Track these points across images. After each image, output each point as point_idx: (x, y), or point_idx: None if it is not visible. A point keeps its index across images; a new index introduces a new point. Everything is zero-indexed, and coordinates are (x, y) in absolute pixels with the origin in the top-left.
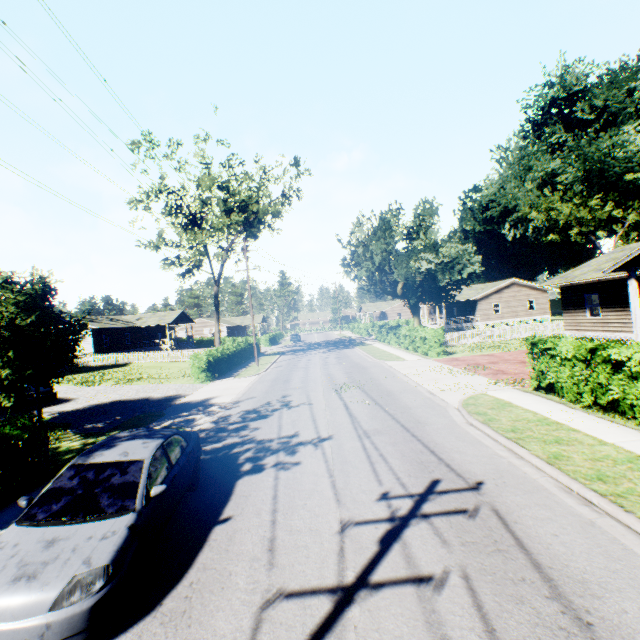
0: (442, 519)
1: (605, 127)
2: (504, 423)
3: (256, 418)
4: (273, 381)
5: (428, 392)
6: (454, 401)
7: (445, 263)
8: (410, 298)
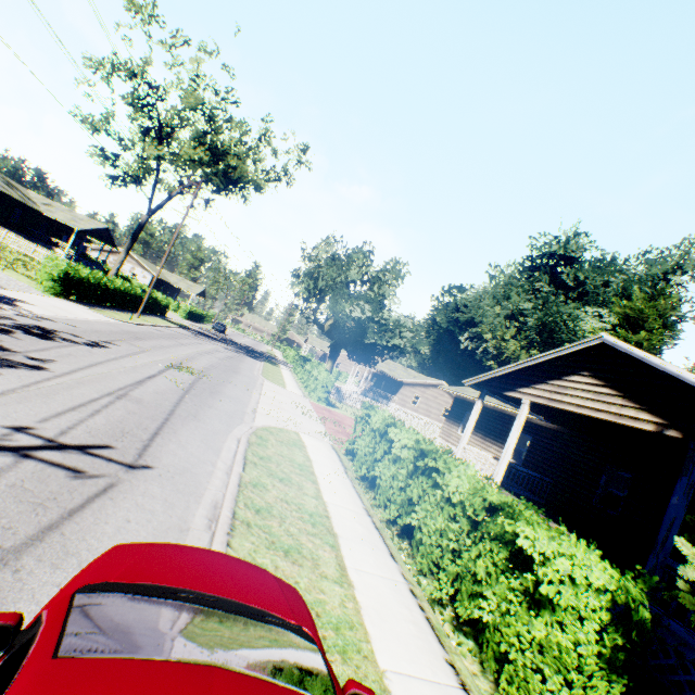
0: (39, 465)
1: (577, 299)
2: (267, 451)
3: (34, 333)
4: (125, 331)
5: (253, 409)
6: (262, 424)
7: (381, 324)
8: (335, 340)
